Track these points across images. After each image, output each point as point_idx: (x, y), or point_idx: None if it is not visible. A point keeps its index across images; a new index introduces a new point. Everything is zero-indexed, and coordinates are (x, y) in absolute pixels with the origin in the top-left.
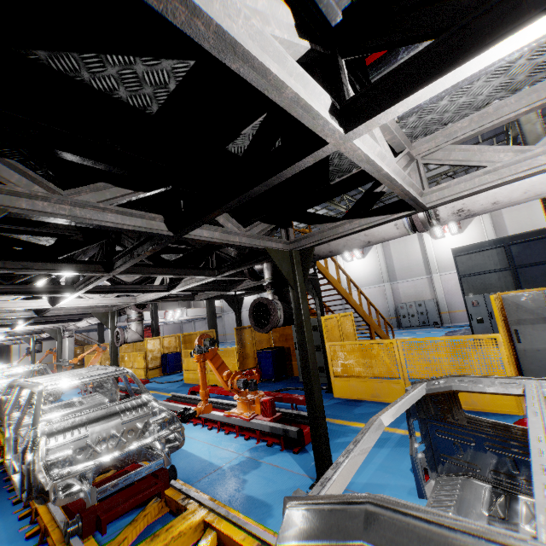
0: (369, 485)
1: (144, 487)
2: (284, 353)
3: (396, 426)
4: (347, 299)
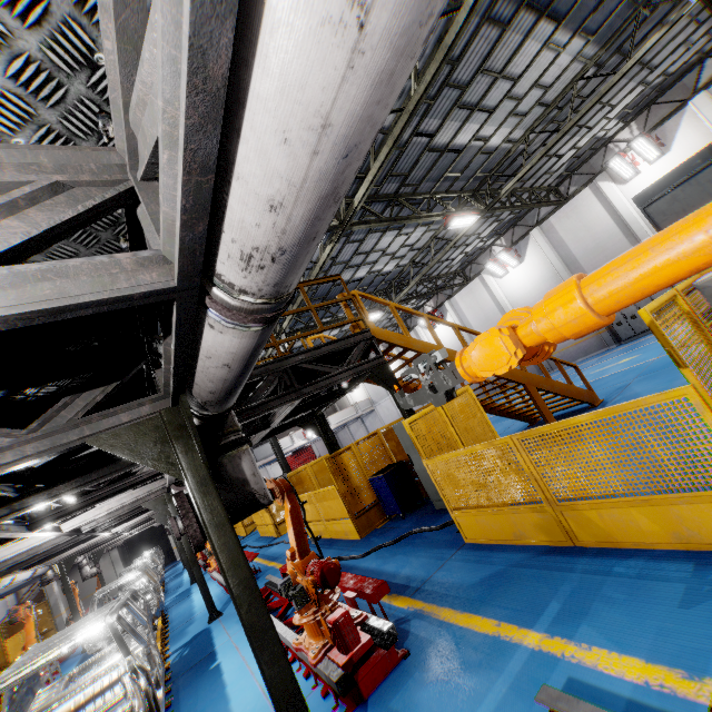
0: None
1: None
2: (407, 470)
3: (530, 620)
4: None
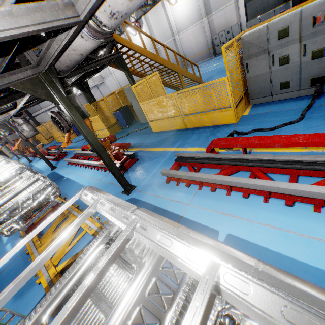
0: (145, 185)
1: (50, 214)
2: (129, 109)
3: (173, 146)
4: (155, 59)
